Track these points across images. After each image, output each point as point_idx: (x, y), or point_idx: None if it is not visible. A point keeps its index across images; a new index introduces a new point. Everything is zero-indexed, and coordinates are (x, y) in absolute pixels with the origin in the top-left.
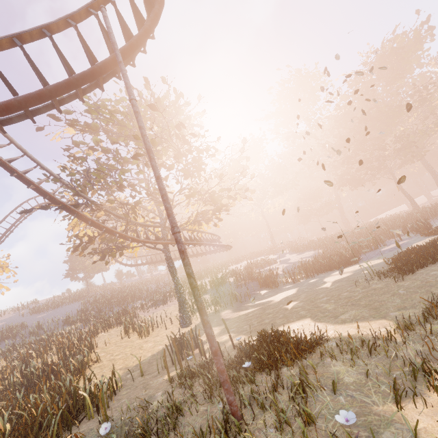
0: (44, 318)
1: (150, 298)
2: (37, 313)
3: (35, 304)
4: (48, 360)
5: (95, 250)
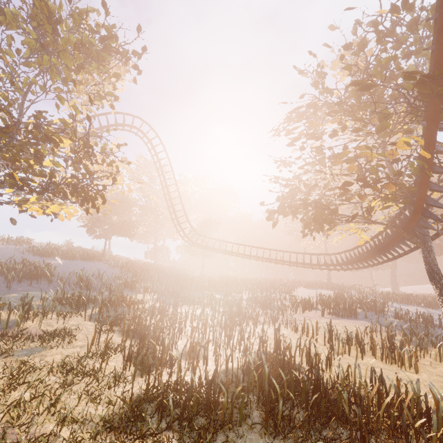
0: (67, 267)
1: (261, 295)
2: (41, 255)
3: (27, 243)
4: (210, 349)
5: (306, 203)
